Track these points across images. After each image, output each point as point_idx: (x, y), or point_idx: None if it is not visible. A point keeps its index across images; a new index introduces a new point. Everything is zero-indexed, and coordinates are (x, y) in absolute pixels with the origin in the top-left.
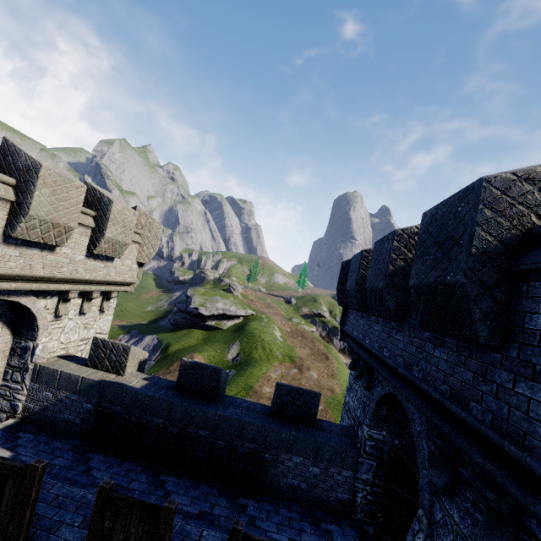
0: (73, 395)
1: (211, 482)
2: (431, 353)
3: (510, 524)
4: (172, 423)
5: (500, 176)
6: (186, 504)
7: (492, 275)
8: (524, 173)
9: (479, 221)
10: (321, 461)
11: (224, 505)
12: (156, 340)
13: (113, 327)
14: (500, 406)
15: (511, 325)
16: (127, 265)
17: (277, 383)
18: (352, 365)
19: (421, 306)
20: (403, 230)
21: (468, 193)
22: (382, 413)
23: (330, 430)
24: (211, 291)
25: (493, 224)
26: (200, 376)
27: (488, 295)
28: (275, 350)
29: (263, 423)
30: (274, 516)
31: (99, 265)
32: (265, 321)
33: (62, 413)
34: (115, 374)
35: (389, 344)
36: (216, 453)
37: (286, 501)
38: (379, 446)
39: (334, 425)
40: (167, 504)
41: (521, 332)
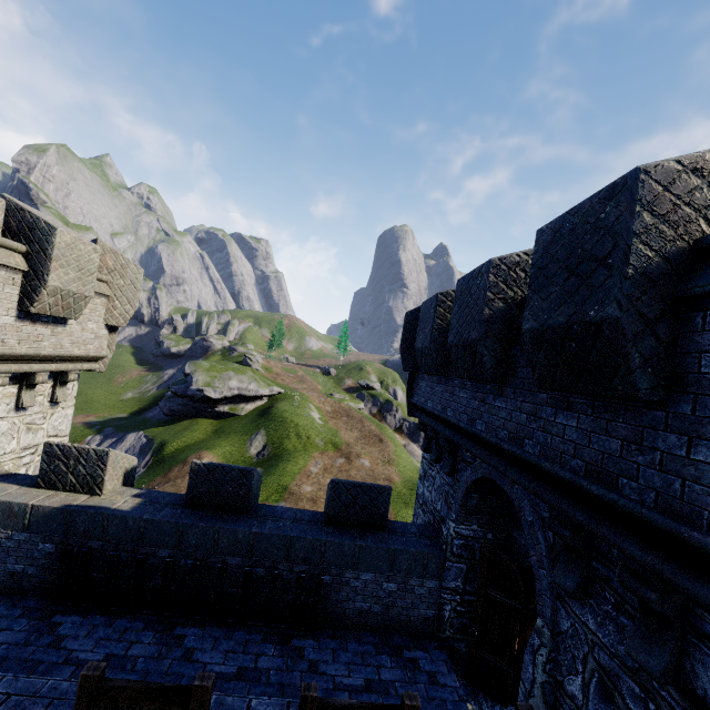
0: (20, 533)
1: (251, 625)
2: (552, 420)
3: (675, 628)
4: (186, 554)
5: (661, 164)
6: (217, 662)
7: (654, 306)
8: (691, 161)
9: (637, 229)
10: (398, 573)
11: (272, 653)
12: (144, 438)
13: (75, 426)
14: (667, 480)
15: (680, 372)
16: (90, 331)
17: (333, 480)
18: (425, 446)
19: (541, 358)
20: (501, 259)
21: (617, 192)
22: (472, 503)
23: (405, 533)
24: (220, 365)
25: (654, 233)
26: (222, 483)
27: (649, 333)
28: (313, 437)
29: (318, 536)
30: (342, 655)
31: (42, 331)
32: (298, 400)
33: (2, 563)
34: (87, 495)
35: (484, 414)
36: (255, 585)
37: (354, 632)
38: (470, 544)
39: (409, 525)
40: (199, 681)
41: (697, 379)
